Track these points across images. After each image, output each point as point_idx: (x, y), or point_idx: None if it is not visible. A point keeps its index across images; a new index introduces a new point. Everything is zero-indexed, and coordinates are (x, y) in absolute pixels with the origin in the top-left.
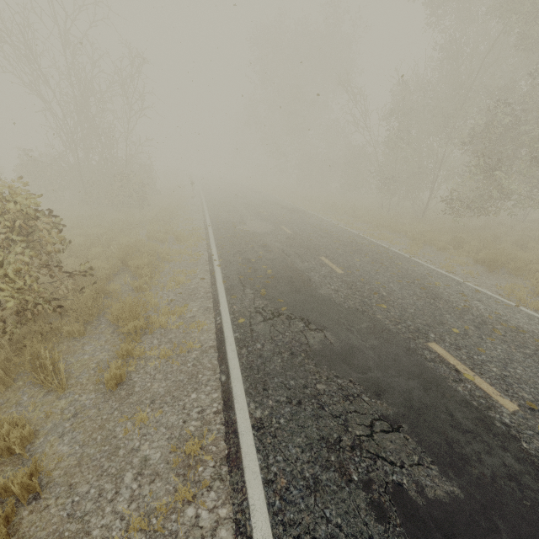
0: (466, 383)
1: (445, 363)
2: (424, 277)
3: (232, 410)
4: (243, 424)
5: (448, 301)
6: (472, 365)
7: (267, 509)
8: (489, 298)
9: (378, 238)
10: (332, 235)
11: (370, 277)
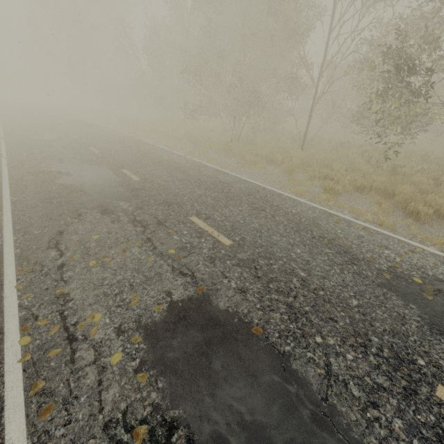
0: (126, 177)
1: (123, 174)
2: (150, 150)
3: (1, 201)
4: (6, 202)
5: (151, 157)
6: (135, 173)
7: (11, 214)
8: (176, 155)
9: (144, 137)
10: (109, 137)
11: (115, 153)
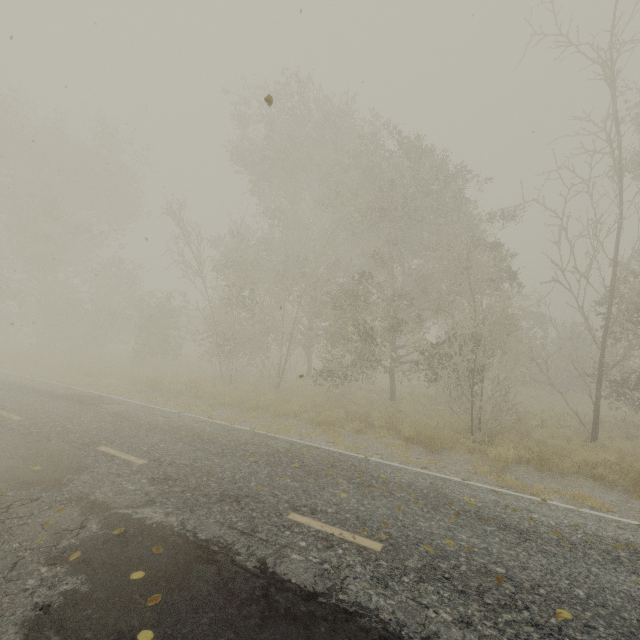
0: None
1: None
2: (441, 492)
3: None
4: None
5: (533, 531)
6: None
7: None
8: (519, 499)
9: (281, 431)
10: (225, 444)
11: (421, 533)
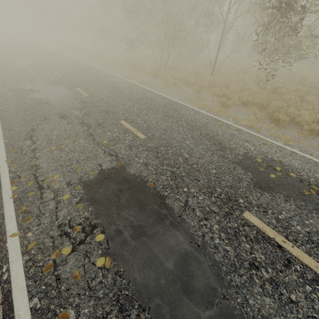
0: (79, 94)
1: (77, 91)
2: (98, 74)
3: None
4: None
5: (98, 79)
6: (85, 91)
7: None
8: (117, 78)
9: (95, 64)
10: (68, 63)
11: (72, 76)
